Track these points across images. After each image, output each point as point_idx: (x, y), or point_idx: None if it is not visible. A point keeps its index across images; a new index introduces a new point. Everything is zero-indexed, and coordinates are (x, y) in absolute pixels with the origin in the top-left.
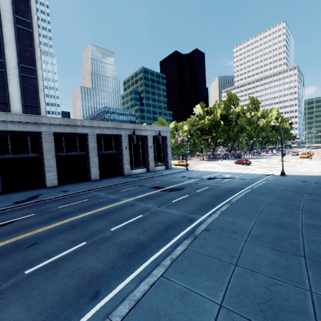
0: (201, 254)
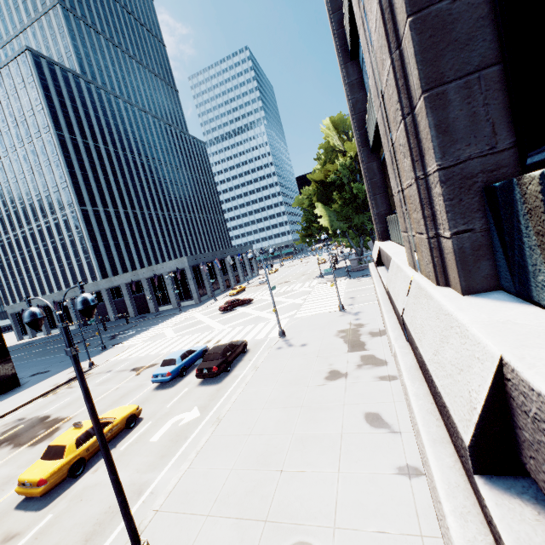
0: None
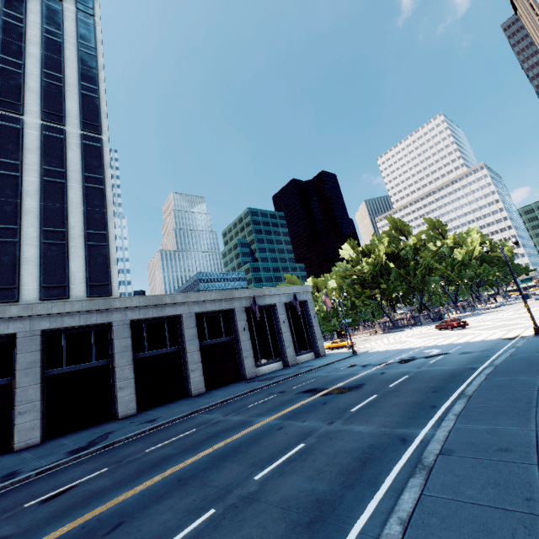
0: (457, 502)
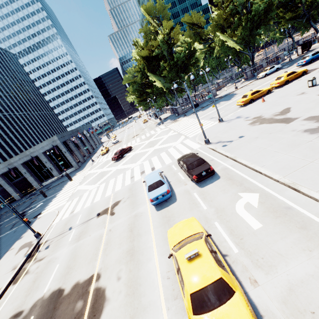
0: None
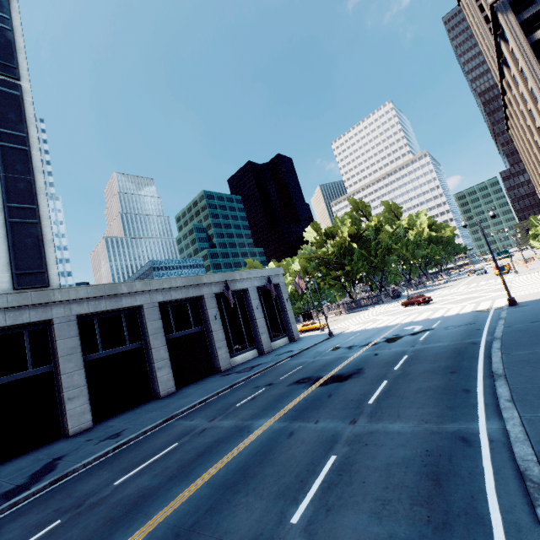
0: None
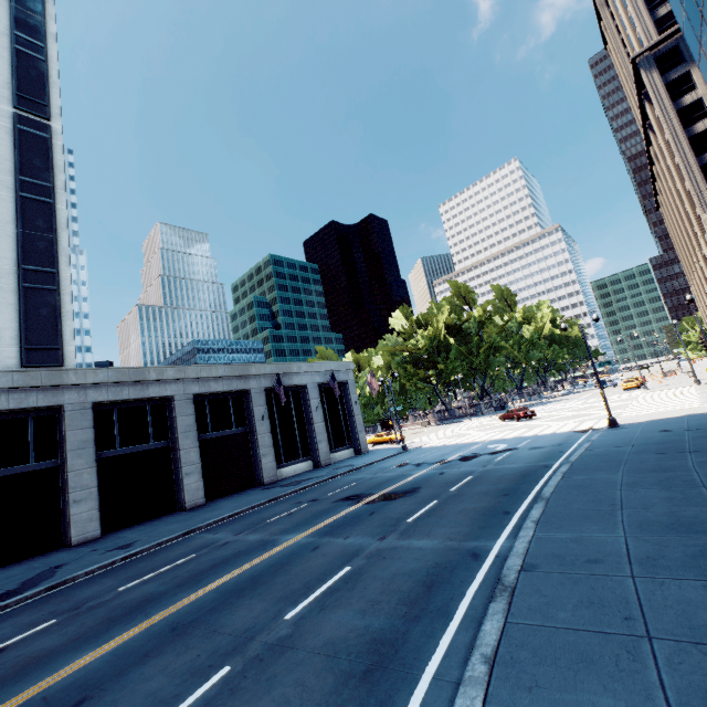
0: (549, 628)
